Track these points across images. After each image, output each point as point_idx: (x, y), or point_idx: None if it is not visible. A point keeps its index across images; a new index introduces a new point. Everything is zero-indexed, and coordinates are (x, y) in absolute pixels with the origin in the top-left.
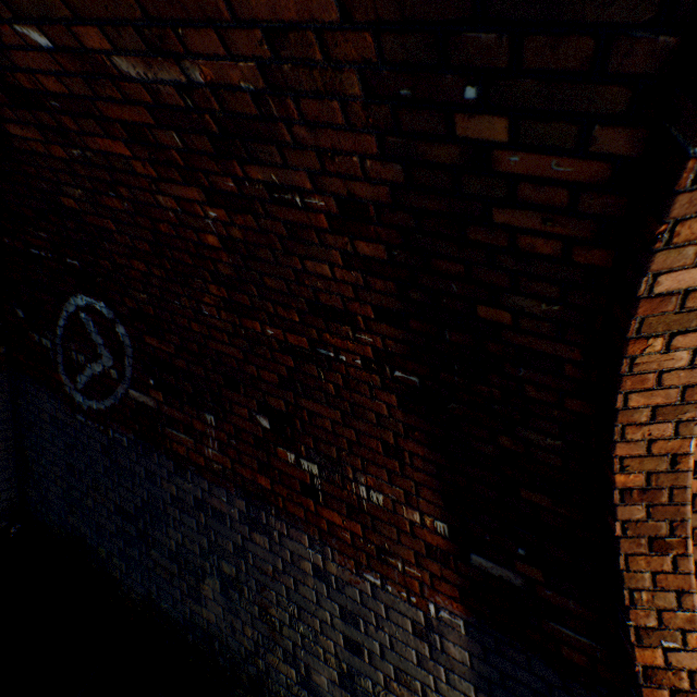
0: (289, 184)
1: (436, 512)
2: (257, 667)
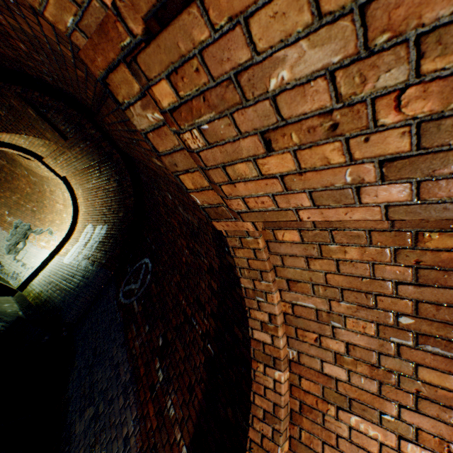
0: (201, 252)
1: (187, 439)
2: None
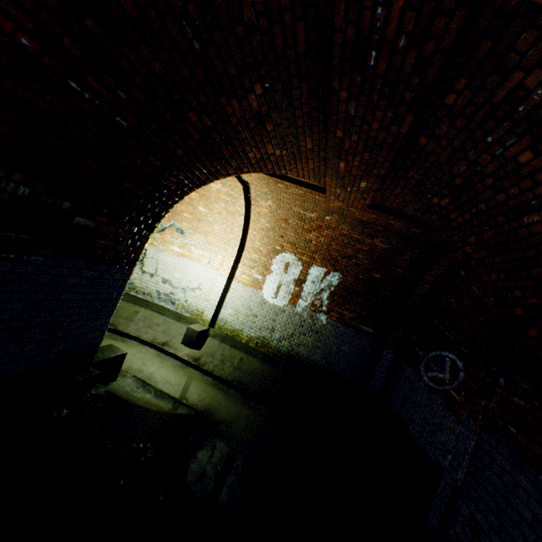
0: None
1: None
2: (456, 483)
